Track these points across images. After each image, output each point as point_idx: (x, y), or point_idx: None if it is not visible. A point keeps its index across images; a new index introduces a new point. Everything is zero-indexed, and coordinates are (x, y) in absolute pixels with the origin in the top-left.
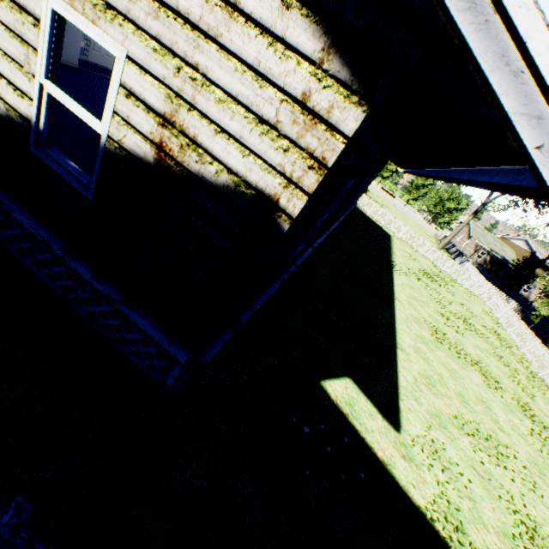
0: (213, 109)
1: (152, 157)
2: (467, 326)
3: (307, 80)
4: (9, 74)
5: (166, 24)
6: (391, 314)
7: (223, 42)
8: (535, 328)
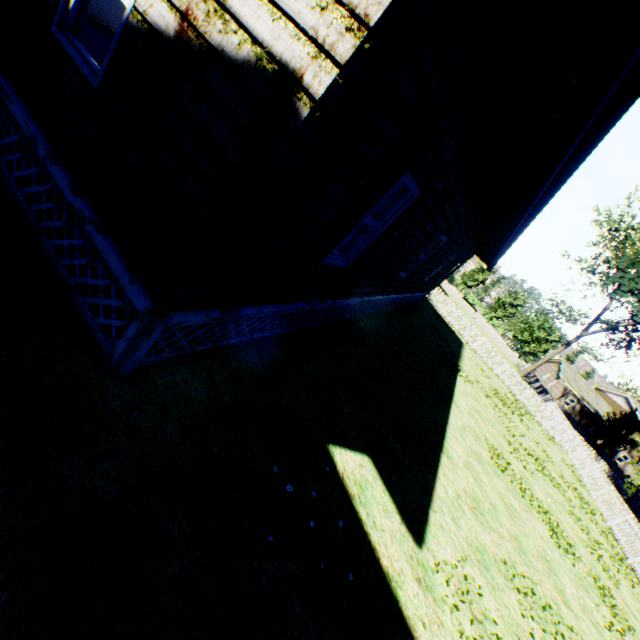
0: None
1: (173, 30)
2: (539, 467)
3: None
4: None
5: None
6: (444, 415)
7: None
8: (629, 505)
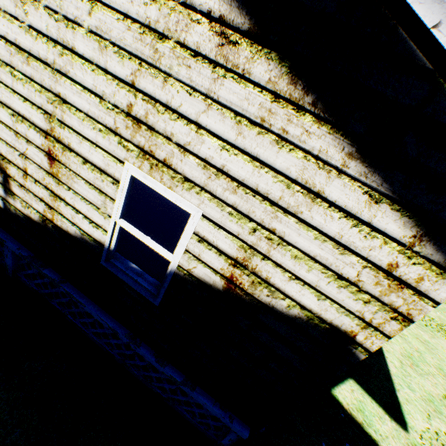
0: (288, 261)
1: (221, 285)
2: None
3: (394, 255)
4: (85, 211)
5: (244, 197)
6: None
7: (302, 217)
8: None
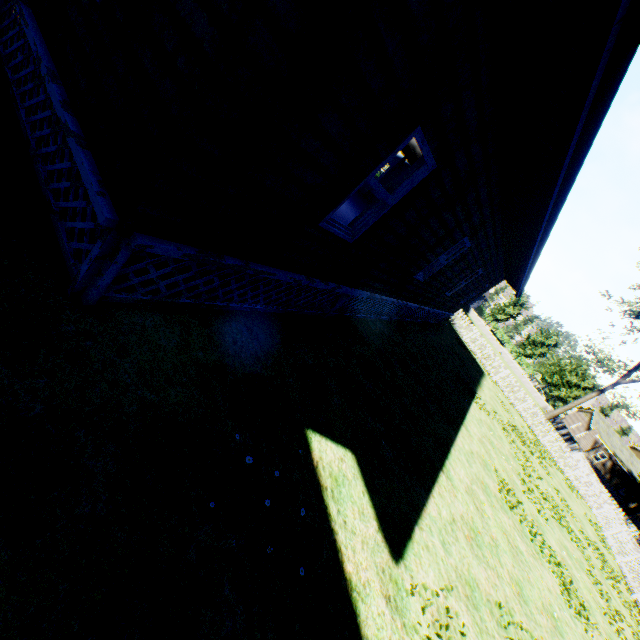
0: None
1: None
2: (556, 516)
3: None
4: None
5: None
6: (450, 435)
7: None
8: None
